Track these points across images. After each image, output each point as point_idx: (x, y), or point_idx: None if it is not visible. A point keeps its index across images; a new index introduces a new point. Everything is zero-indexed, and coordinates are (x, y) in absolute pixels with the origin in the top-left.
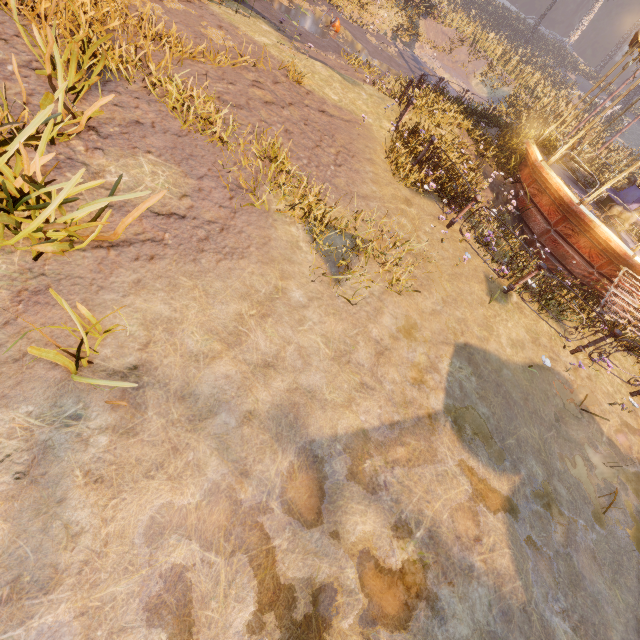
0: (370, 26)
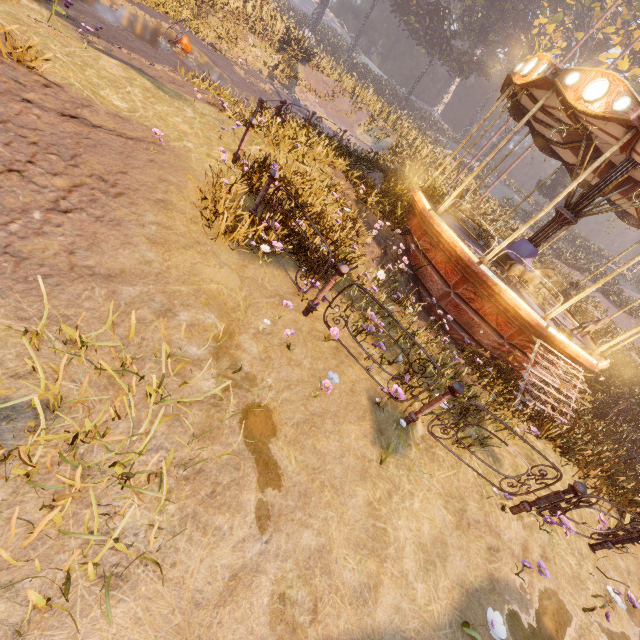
0: (239, 59)
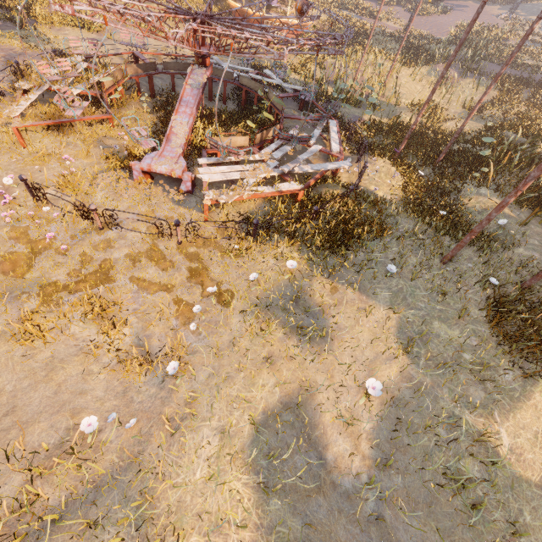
0: None
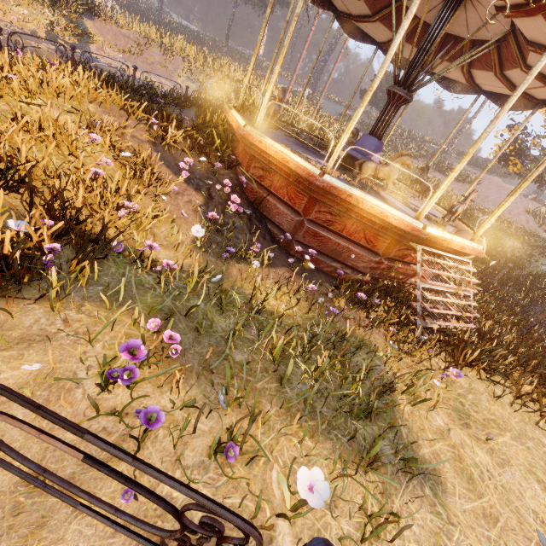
0: None
